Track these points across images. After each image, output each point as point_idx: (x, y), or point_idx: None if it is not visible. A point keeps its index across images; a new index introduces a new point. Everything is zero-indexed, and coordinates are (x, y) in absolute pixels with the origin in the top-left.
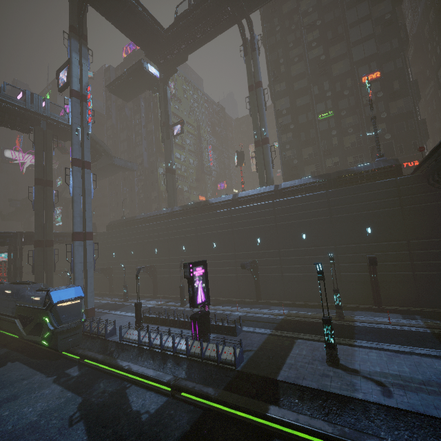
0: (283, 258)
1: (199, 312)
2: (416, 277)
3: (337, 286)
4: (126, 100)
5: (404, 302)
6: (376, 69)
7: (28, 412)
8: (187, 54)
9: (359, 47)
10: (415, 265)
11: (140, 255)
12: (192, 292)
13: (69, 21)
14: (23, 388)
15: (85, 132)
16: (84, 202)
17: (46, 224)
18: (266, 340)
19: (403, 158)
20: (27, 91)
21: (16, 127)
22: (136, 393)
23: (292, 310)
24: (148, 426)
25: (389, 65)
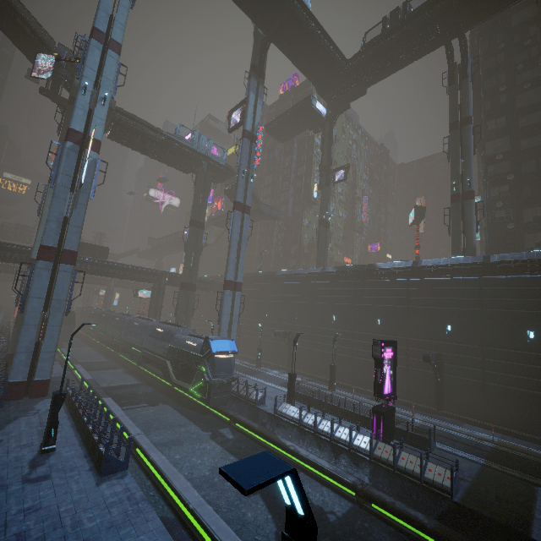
0: (488, 359)
1: (383, 405)
2: None
3: None
4: (281, 140)
5: None
6: None
7: (198, 463)
8: (367, 86)
9: None
10: None
11: (277, 318)
12: (380, 378)
13: (252, 60)
14: (183, 435)
15: (250, 175)
16: (239, 249)
17: (193, 268)
18: (481, 471)
19: None
20: (196, 132)
21: (181, 167)
22: (308, 483)
23: (504, 438)
24: (341, 532)
25: None
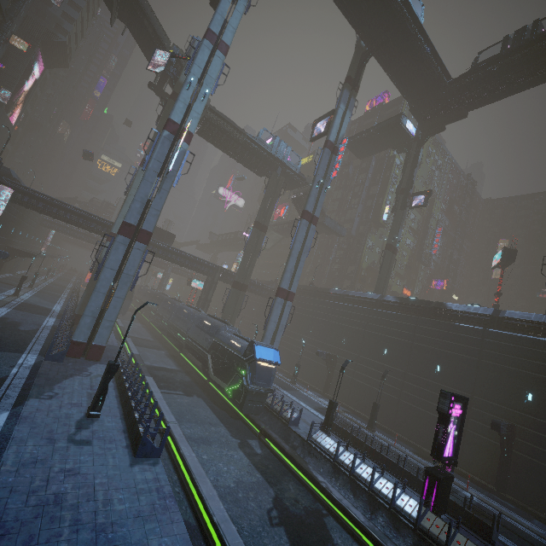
0: None
1: (438, 469)
2: None
3: None
4: (359, 156)
5: None
6: None
7: (224, 470)
8: (469, 109)
9: None
10: None
11: (321, 337)
12: (442, 436)
13: (348, 72)
14: (213, 435)
15: (324, 186)
16: (298, 259)
17: (248, 268)
18: None
19: None
20: (277, 138)
21: (256, 169)
22: (338, 532)
23: None
24: None
25: None
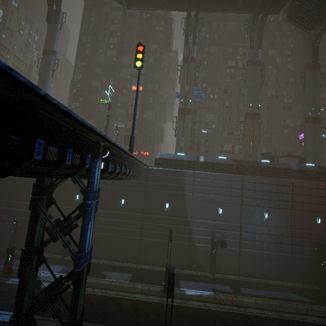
0: (9, 208)
1: None
2: (94, 236)
3: (45, 238)
4: None
5: None
6: (141, 85)
7: None
8: None
9: None
10: (95, 228)
11: None
12: None
13: None
14: None
15: None
16: None
17: None
18: None
19: (142, 148)
20: None
21: None
22: None
23: None
24: None
25: (151, 86)
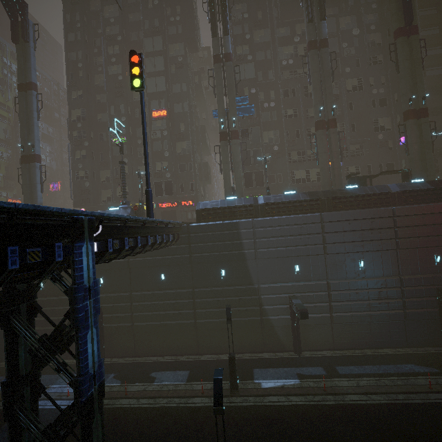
0: None
1: None
2: (133, 328)
3: None
4: None
5: (124, 353)
6: (164, 108)
7: None
8: None
9: (153, 79)
10: (133, 317)
11: None
12: None
13: None
14: None
15: None
16: None
17: None
18: None
19: (183, 196)
20: None
21: None
22: None
23: None
24: None
25: (179, 106)
